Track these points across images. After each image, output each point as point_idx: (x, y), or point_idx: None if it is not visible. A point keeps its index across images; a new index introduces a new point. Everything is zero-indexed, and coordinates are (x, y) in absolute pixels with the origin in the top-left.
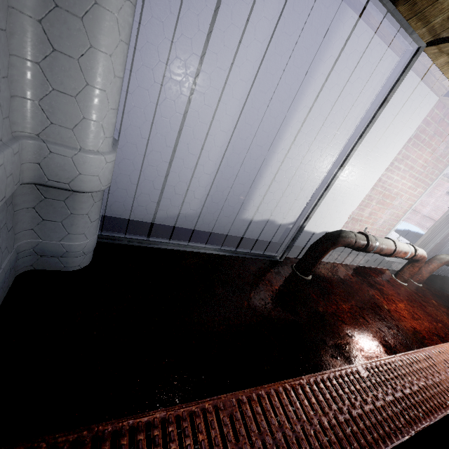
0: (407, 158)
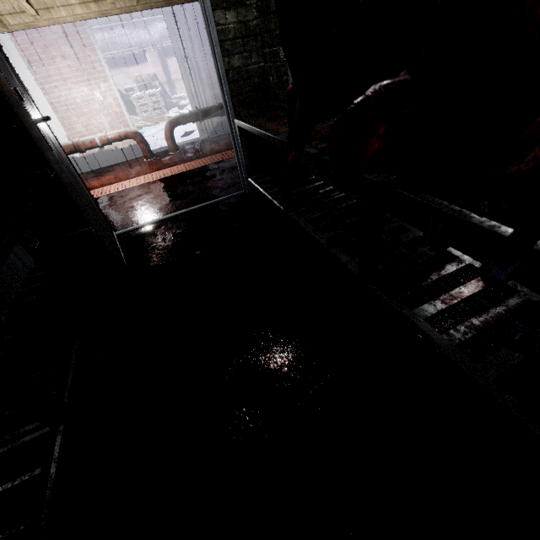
0: (50, 77)
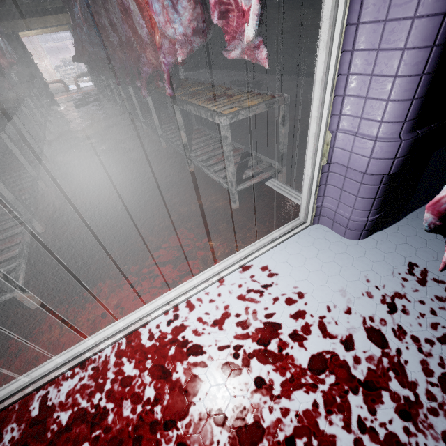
0: None
